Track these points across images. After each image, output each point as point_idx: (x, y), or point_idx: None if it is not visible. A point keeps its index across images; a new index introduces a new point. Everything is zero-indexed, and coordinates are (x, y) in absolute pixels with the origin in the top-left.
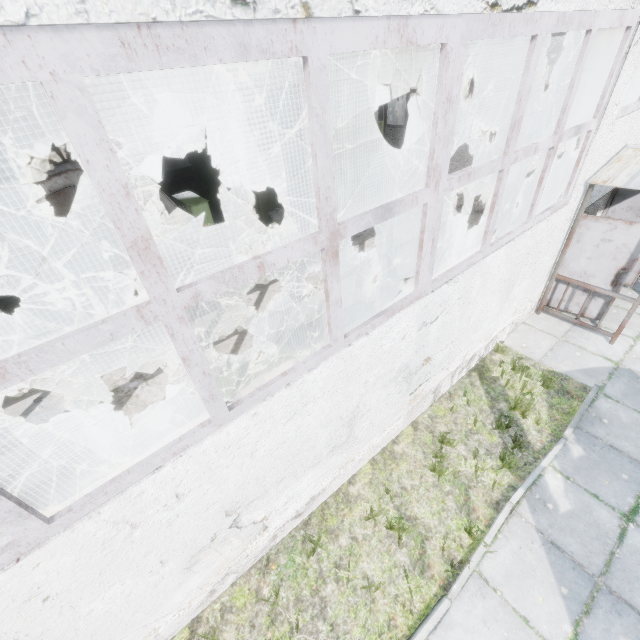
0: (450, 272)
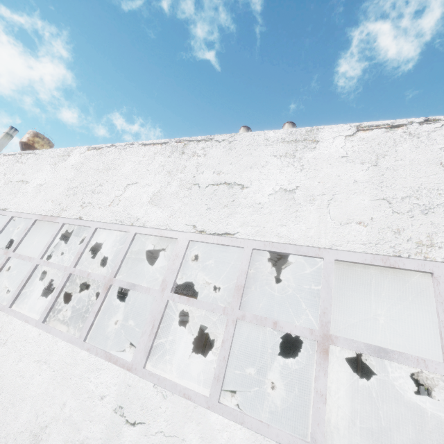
0: (163, 377)
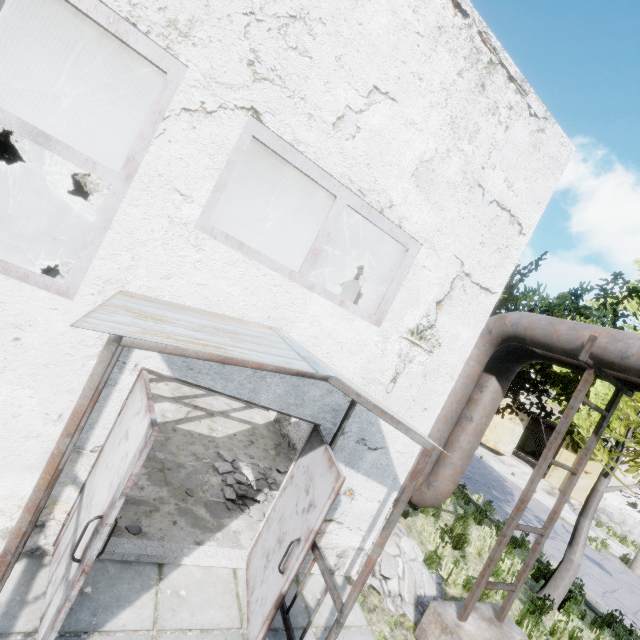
0: None
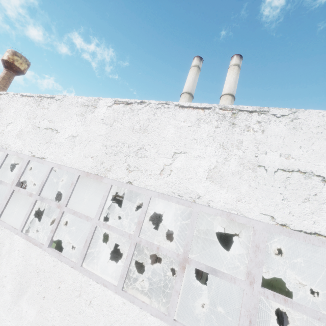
0: None
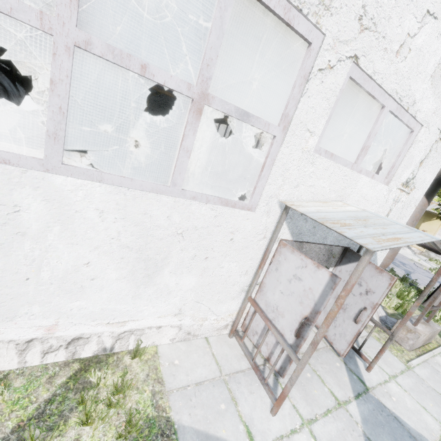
0: None
